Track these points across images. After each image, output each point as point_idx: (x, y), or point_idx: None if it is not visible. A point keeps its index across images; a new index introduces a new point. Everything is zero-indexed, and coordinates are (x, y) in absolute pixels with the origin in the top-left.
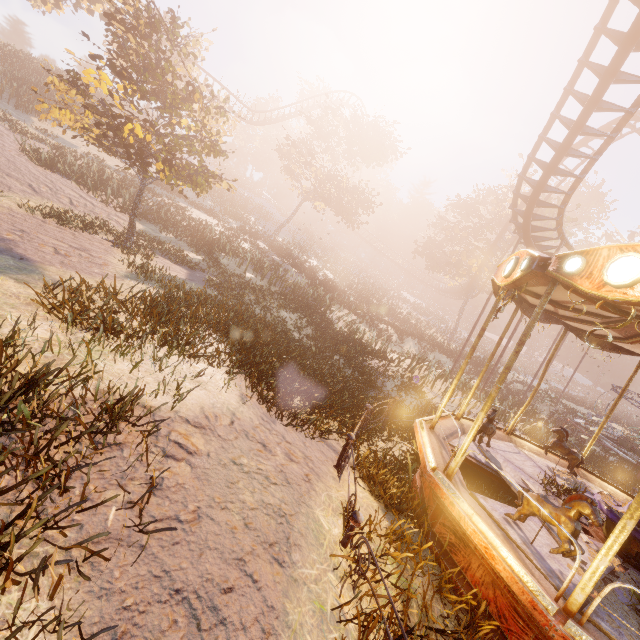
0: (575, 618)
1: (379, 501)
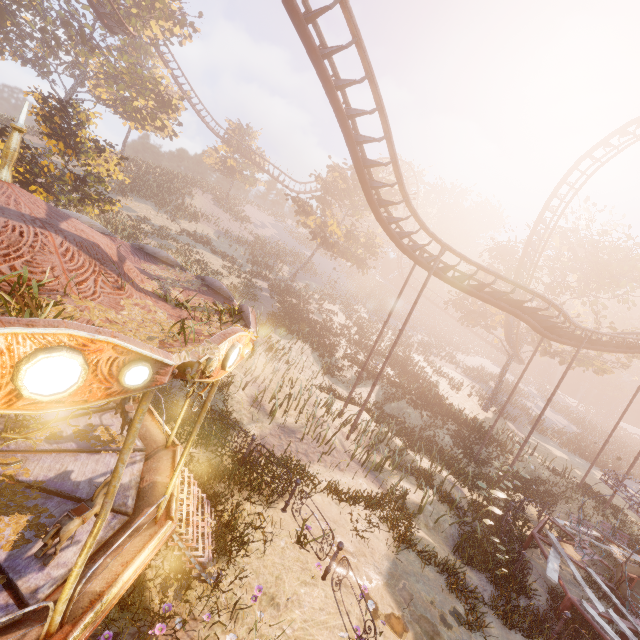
0: None
1: None
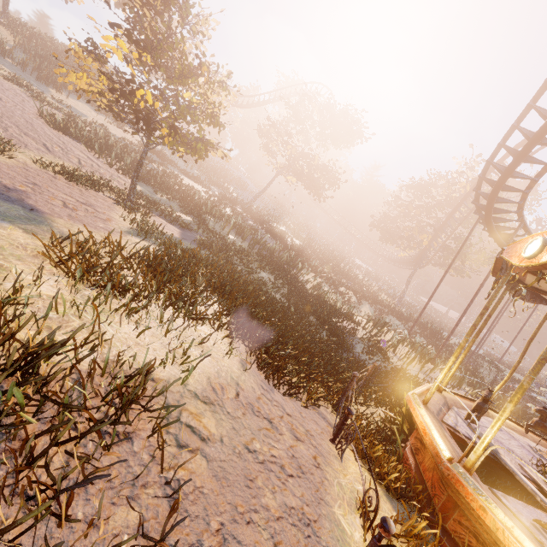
0: None
1: (380, 483)
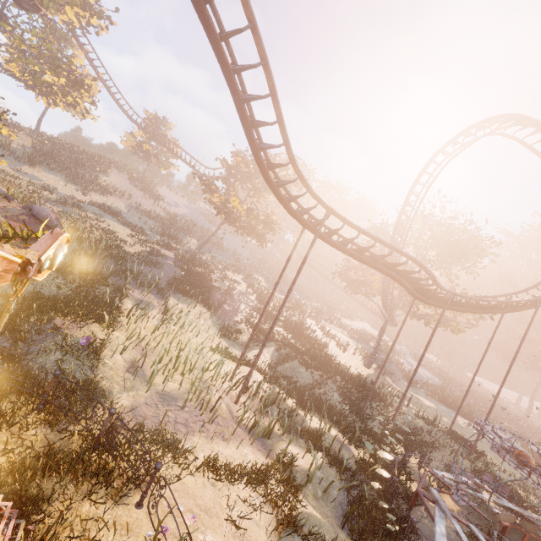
0: None
1: None
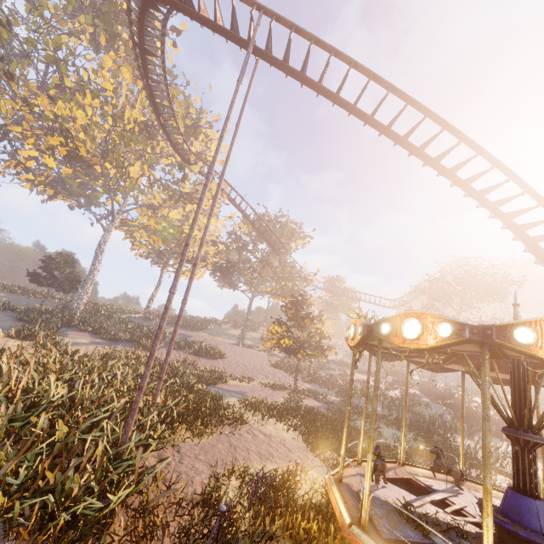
0: (342, 483)
1: None
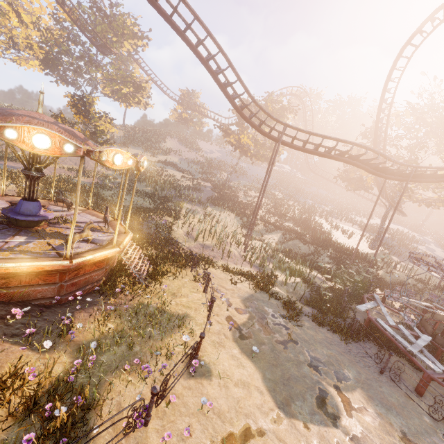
0: None
1: None
